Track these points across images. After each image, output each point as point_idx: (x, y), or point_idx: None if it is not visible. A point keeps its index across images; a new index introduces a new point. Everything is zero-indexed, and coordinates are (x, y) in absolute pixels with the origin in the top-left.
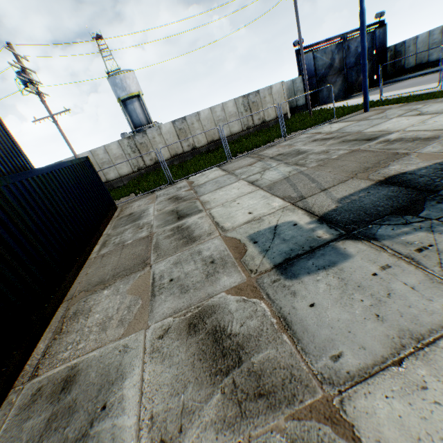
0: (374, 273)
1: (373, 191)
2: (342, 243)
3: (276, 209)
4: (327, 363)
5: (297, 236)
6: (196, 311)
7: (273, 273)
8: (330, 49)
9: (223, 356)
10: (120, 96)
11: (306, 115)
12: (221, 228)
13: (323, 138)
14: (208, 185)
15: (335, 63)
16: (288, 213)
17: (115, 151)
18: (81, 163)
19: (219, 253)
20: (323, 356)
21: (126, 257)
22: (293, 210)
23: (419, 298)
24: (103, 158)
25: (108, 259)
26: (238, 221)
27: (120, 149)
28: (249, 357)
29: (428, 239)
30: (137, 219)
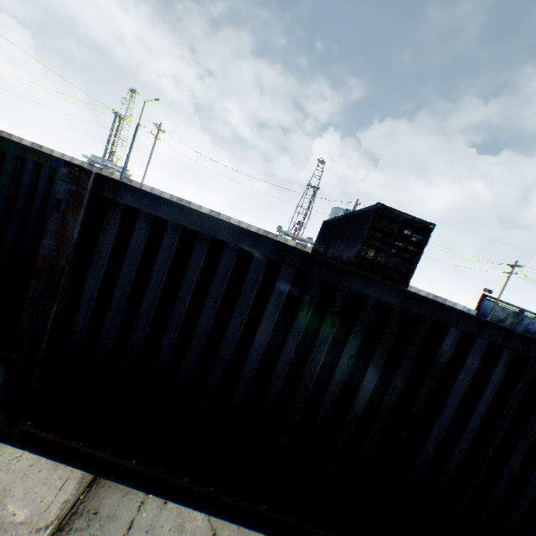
0: None
1: None
2: None
3: None
4: None
5: None
6: None
7: None
8: (507, 310)
9: None
10: None
11: None
12: None
13: None
14: None
15: (505, 321)
16: None
17: None
18: None
19: None
20: None
21: None
22: None
23: None
24: None
25: None
26: None
27: None
28: None
29: None
30: None
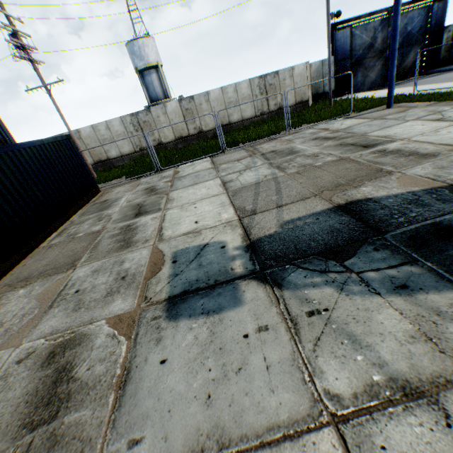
0: (247, 333)
1: (323, 218)
2: (246, 284)
3: (221, 222)
4: (120, 448)
5: (215, 263)
6: (69, 337)
7: (160, 307)
8: (373, 25)
9: (48, 404)
10: (138, 66)
11: (327, 104)
12: (160, 235)
13: (325, 137)
14: (186, 179)
15: (376, 43)
16: (227, 230)
17: (117, 128)
18: (57, 142)
19: (136, 268)
20: (124, 437)
21: (65, 252)
22: (234, 228)
23: (265, 385)
24: (105, 134)
25: (51, 252)
26: (179, 231)
27: (122, 127)
28: (65, 414)
29: (330, 301)
30: (105, 209)
